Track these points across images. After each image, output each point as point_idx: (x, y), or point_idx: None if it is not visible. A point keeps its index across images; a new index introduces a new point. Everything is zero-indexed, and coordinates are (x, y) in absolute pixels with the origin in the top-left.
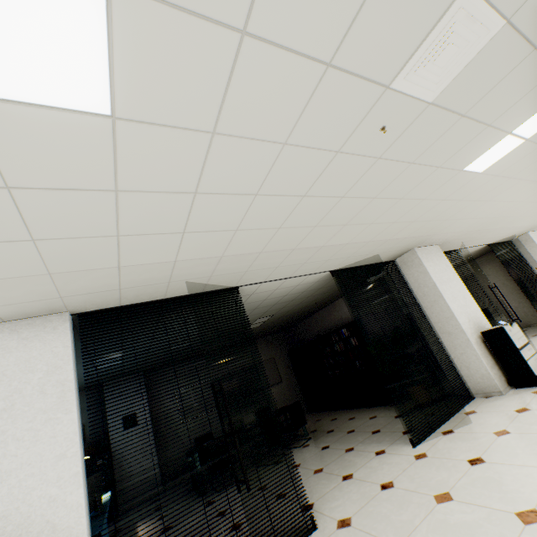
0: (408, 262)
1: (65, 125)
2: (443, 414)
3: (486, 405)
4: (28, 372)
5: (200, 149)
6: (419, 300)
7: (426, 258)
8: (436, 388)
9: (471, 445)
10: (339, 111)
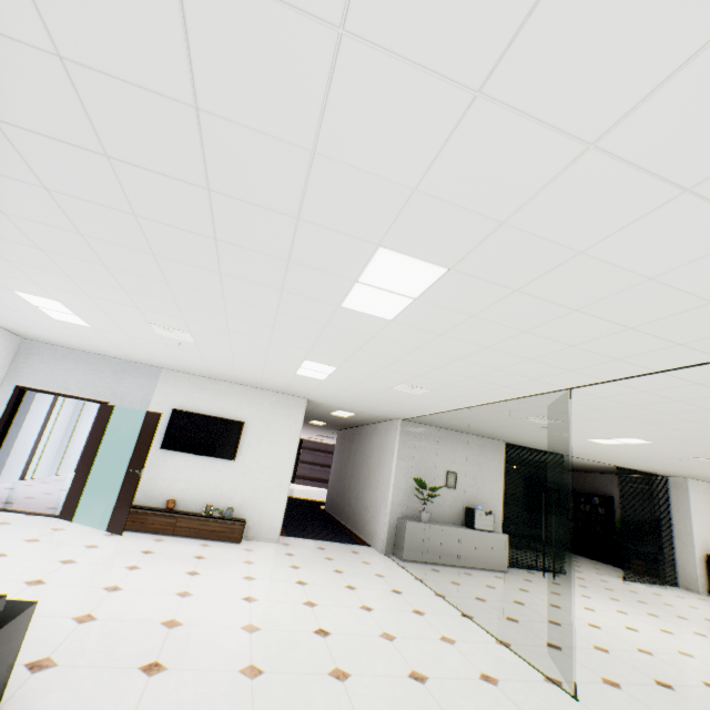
0: (677, 483)
1: (592, 442)
2: (649, 582)
3: (682, 591)
4: (492, 460)
5: (614, 447)
6: (672, 512)
7: (693, 488)
8: (653, 572)
9: (658, 592)
10: (664, 454)
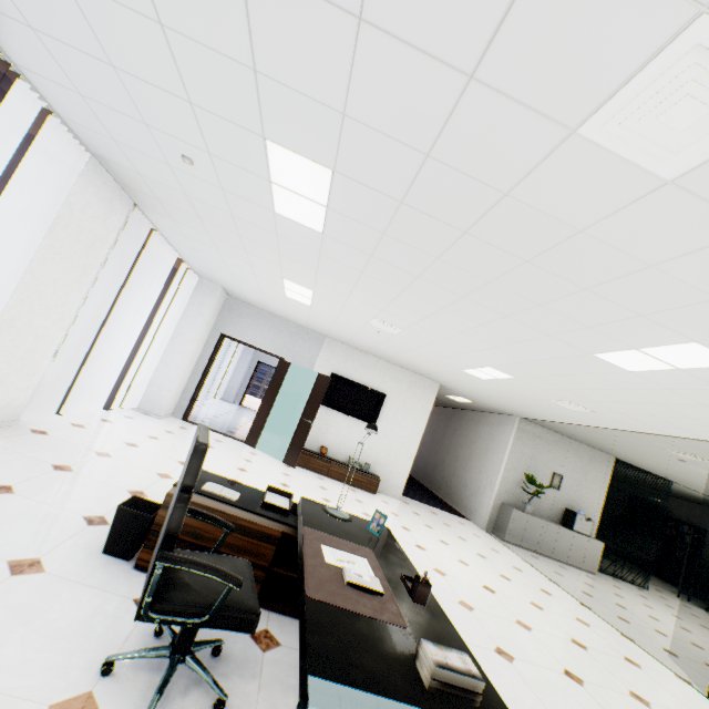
0: None
1: None
2: None
3: None
4: (599, 471)
5: None
6: None
7: None
8: None
9: None
10: None
